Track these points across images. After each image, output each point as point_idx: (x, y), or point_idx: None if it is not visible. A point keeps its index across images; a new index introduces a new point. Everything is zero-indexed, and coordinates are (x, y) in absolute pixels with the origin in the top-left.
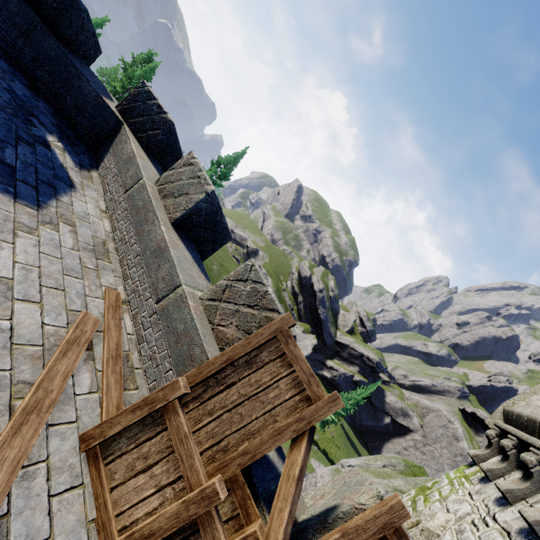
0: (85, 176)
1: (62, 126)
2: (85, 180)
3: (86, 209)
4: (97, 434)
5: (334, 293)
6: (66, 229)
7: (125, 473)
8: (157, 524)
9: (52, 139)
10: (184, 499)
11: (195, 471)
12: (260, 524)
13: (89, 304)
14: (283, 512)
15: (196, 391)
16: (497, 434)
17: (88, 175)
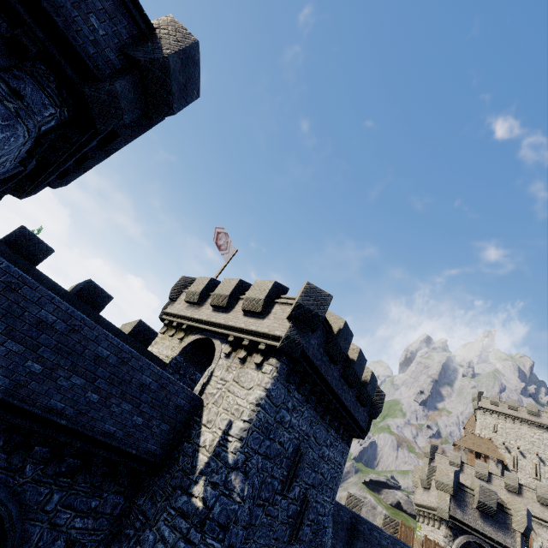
0: None
1: None
2: None
3: None
4: None
5: None
6: None
7: None
8: None
9: None
10: None
11: None
12: None
13: None
14: (420, 545)
15: None
16: (417, 511)
17: None
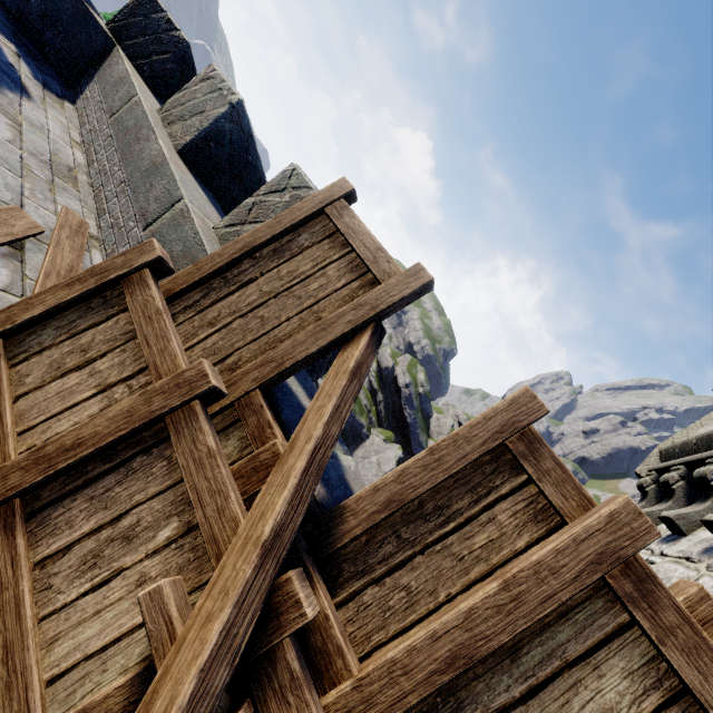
0: (52, 99)
1: (22, 39)
2: (50, 101)
3: (45, 125)
4: (0, 320)
5: (425, 389)
6: (2, 121)
7: (44, 375)
8: (90, 429)
9: (0, 37)
10: (144, 389)
11: (169, 355)
12: (285, 445)
13: (29, 208)
14: (325, 407)
15: (190, 298)
16: (653, 480)
17: (56, 101)
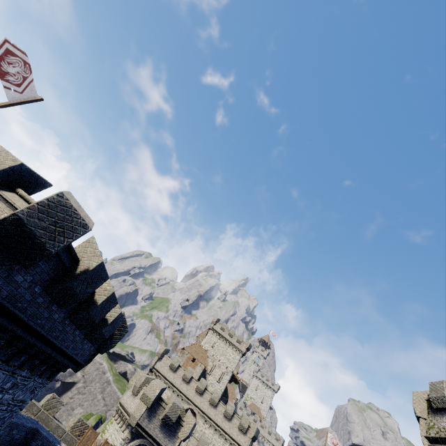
0: None
1: None
2: None
3: None
4: None
5: None
6: None
7: None
8: None
9: None
10: None
11: None
12: None
13: None
14: None
15: None
16: (118, 409)
17: None
